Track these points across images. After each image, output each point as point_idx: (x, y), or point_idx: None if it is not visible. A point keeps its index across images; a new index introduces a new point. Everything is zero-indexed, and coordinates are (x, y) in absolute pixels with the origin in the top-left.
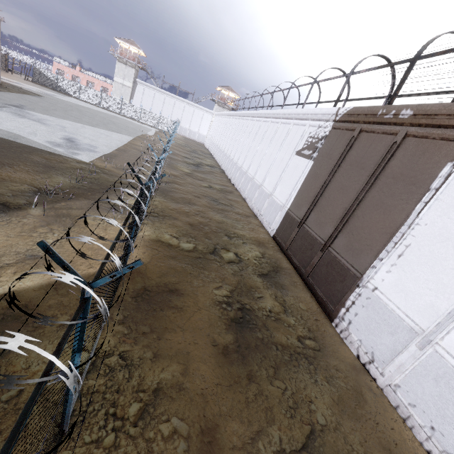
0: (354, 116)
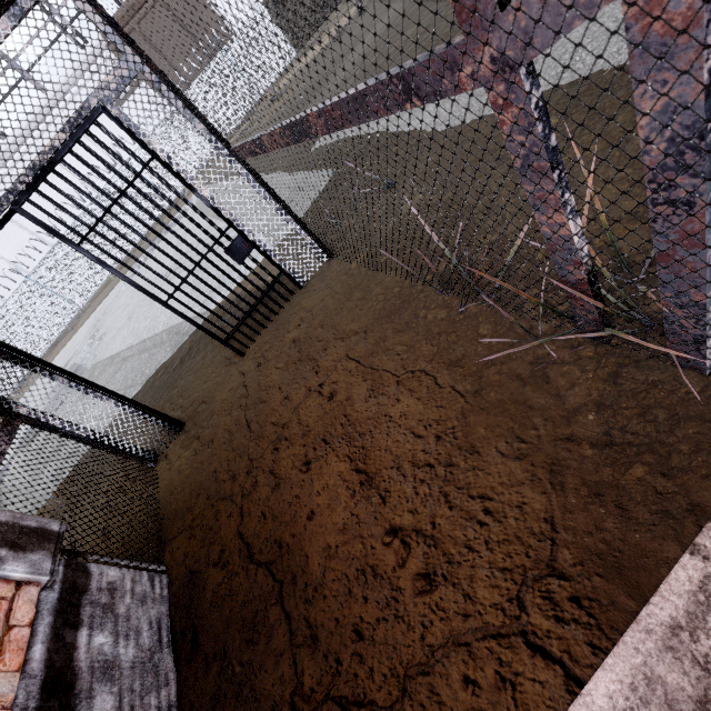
0: (121, 22)
